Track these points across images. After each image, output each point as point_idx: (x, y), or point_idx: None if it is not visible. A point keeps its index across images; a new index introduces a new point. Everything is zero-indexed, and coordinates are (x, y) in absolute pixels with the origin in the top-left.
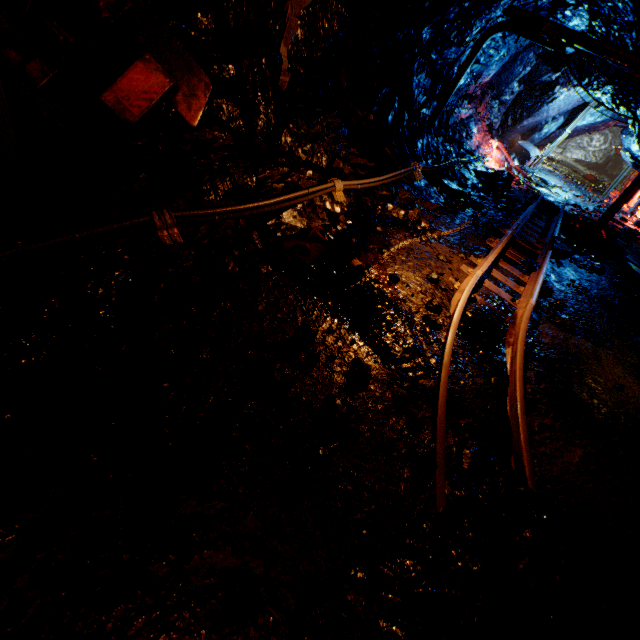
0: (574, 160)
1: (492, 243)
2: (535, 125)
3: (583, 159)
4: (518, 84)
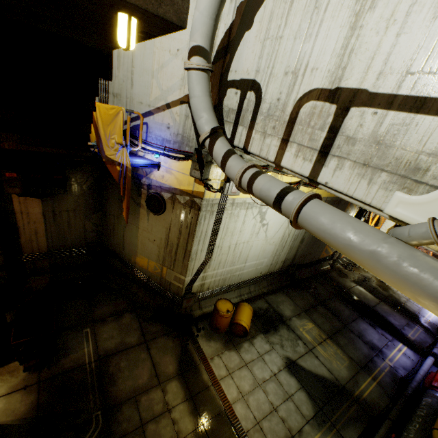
0: None
1: None
2: None
3: None
4: None
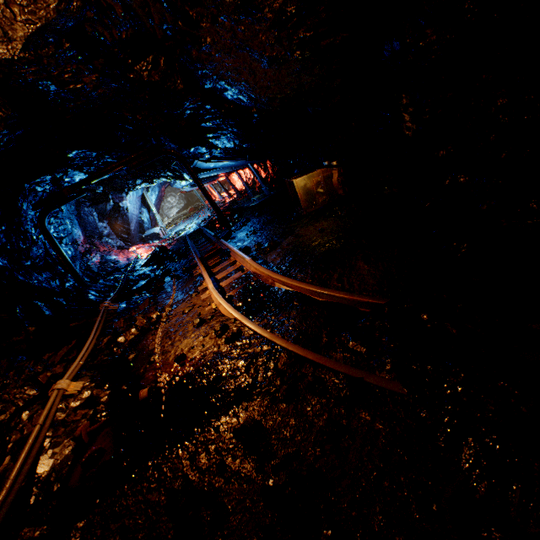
0: (177, 213)
1: (198, 271)
2: (138, 223)
3: (179, 209)
4: (102, 222)
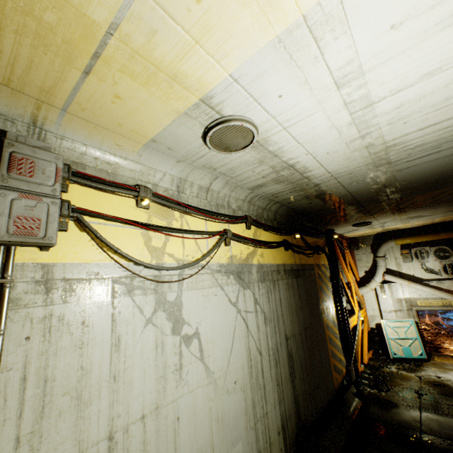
0: None
1: (424, 316)
2: None
3: None
4: None
